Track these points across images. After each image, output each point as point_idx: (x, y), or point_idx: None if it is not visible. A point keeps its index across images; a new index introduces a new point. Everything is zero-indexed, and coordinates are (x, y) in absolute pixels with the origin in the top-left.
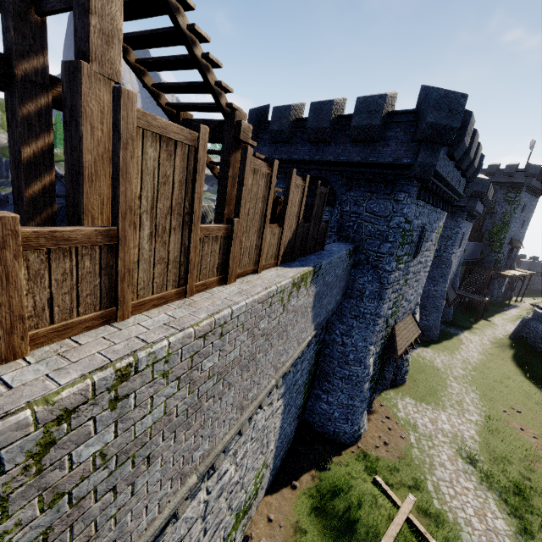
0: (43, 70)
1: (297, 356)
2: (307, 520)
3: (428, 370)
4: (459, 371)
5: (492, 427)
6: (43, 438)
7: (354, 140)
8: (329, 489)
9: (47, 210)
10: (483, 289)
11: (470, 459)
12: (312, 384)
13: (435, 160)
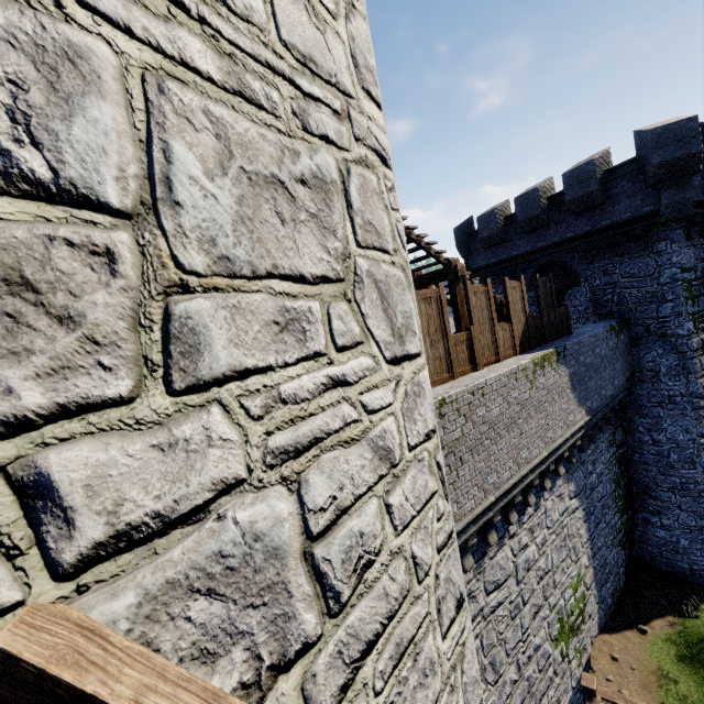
0: None
1: (573, 442)
2: (674, 669)
3: None
4: None
5: None
6: None
7: (575, 213)
8: (699, 636)
9: None
10: None
11: None
12: (631, 505)
13: (687, 193)
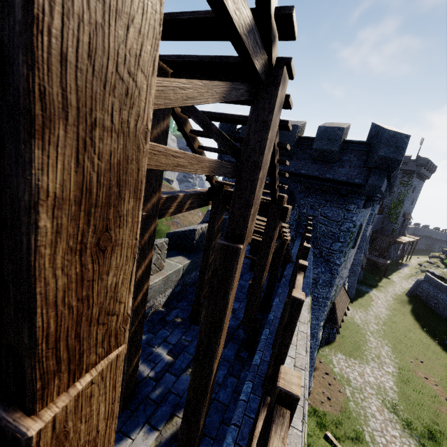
0: (157, 202)
1: None
2: None
3: (351, 326)
4: (373, 326)
5: (404, 377)
6: None
7: (314, 159)
8: None
9: (142, 310)
10: (384, 252)
11: (393, 408)
12: None
13: (381, 183)
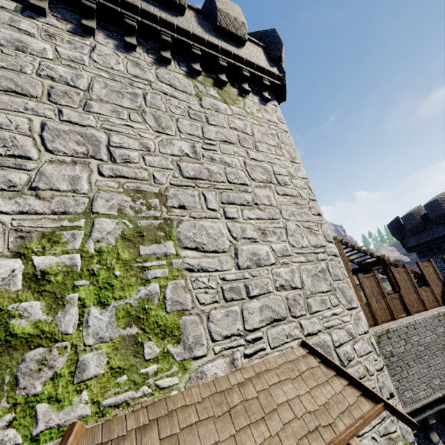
0: None
1: None
2: None
3: None
4: None
5: None
6: (377, 339)
7: None
8: None
9: None
10: None
11: None
12: None
13: None
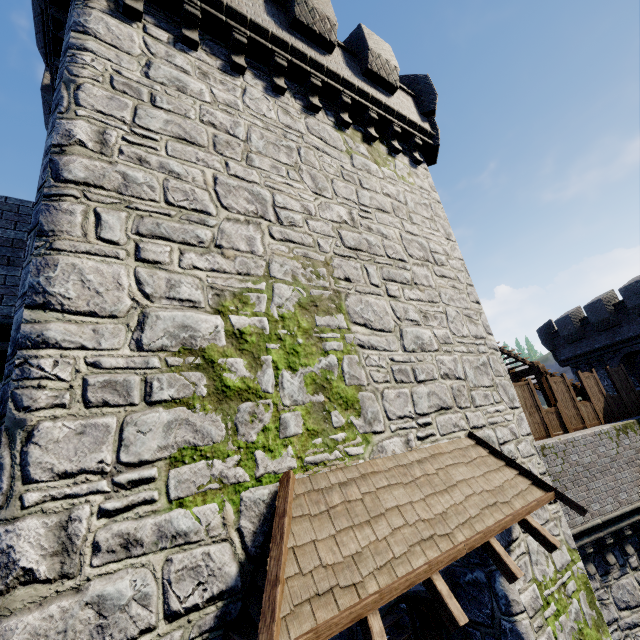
0: None
1: None
2: None
3: None
4: None
5: None
6: None
7: (639, 315)
8: None
9: None
10: None
11: None
12: None
13: None
